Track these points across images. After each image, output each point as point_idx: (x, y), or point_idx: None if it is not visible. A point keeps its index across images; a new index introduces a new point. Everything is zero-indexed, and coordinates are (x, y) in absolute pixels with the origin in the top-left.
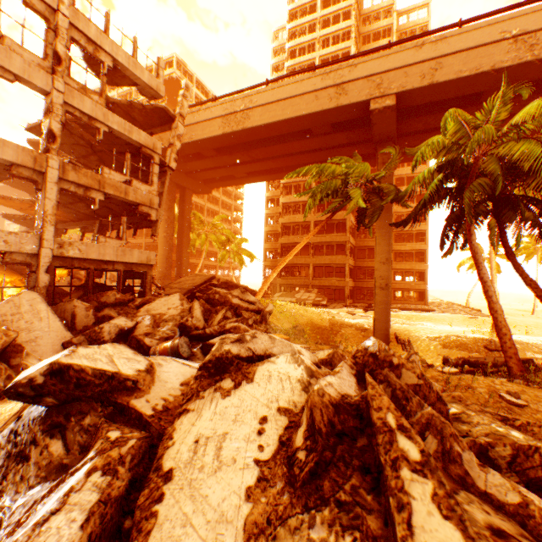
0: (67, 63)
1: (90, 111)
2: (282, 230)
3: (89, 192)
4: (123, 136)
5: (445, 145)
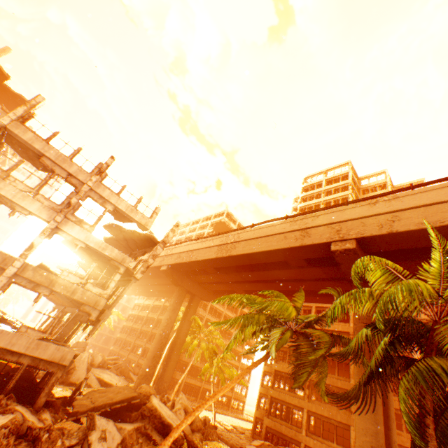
0: (76, 207)
1: (75, 233)
2: (278, 354)
3: (38, 287)
4: (98, 251)
5: (374, 296)
